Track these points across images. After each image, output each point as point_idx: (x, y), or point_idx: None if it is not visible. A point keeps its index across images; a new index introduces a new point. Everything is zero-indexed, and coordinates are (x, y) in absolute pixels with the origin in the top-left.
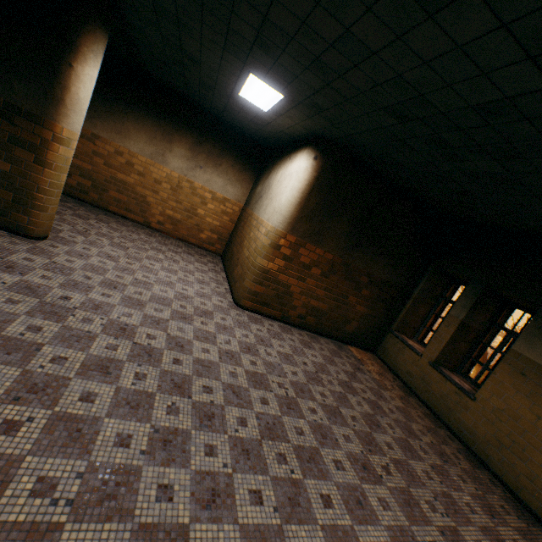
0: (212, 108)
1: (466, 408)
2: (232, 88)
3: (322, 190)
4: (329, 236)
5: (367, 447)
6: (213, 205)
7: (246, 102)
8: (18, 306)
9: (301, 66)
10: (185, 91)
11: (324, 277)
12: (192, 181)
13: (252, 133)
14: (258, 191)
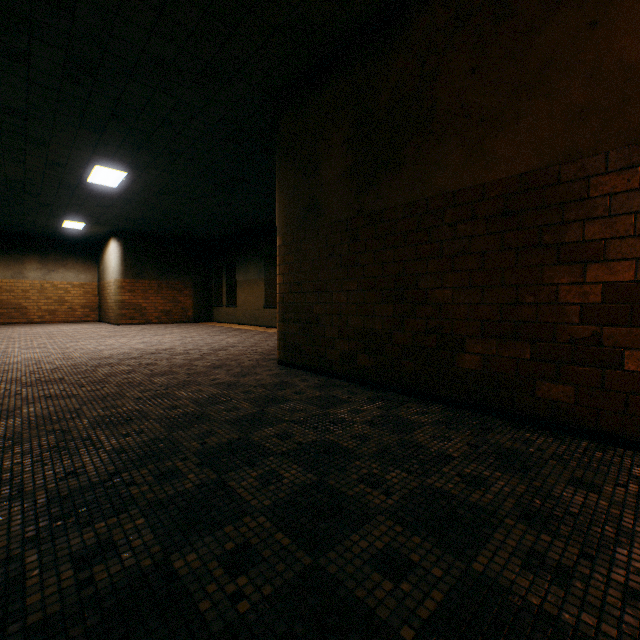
0: (45, 235)
1: (237, 312)
2: (58, 225)
3: (131, 253)
4: (149, 272)
5: (182, 328)
6: (76, 291)
7: (68, 228)
8: (16, 333)
9: (86, 217)
10: (22, 232)
11: (159, 293)
12: (52, 282)
13: (80, 239)
14: (102, 269)
